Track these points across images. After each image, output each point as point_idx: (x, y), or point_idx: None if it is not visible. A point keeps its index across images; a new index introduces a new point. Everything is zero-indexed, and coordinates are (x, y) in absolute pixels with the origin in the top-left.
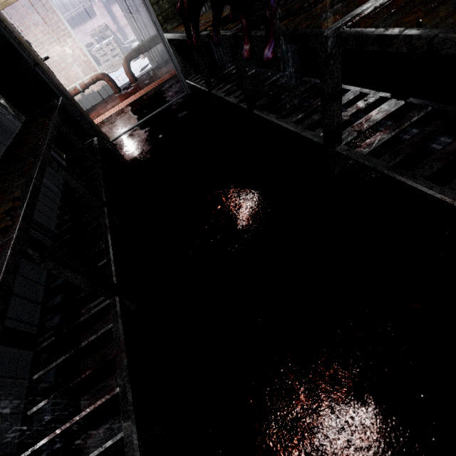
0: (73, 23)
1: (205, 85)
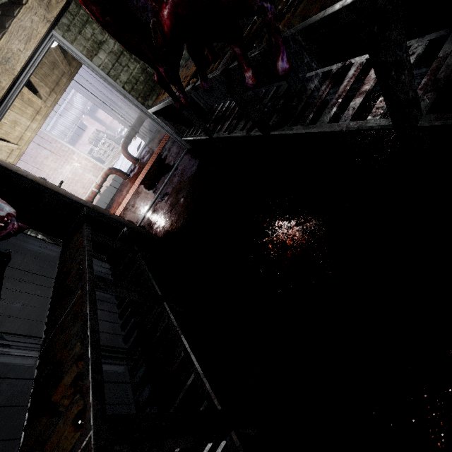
0: (73, 141)
1: (203, 134)
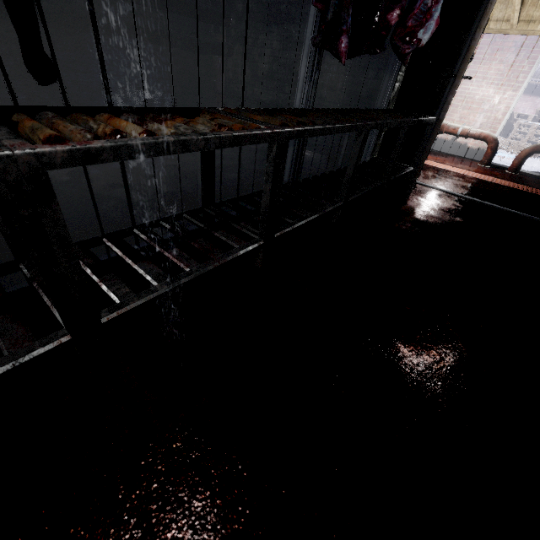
0: (537, 90)
1: None
